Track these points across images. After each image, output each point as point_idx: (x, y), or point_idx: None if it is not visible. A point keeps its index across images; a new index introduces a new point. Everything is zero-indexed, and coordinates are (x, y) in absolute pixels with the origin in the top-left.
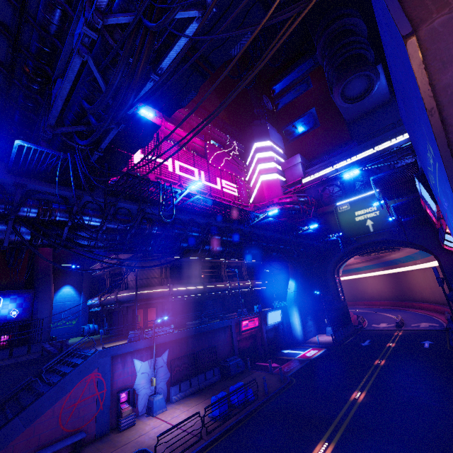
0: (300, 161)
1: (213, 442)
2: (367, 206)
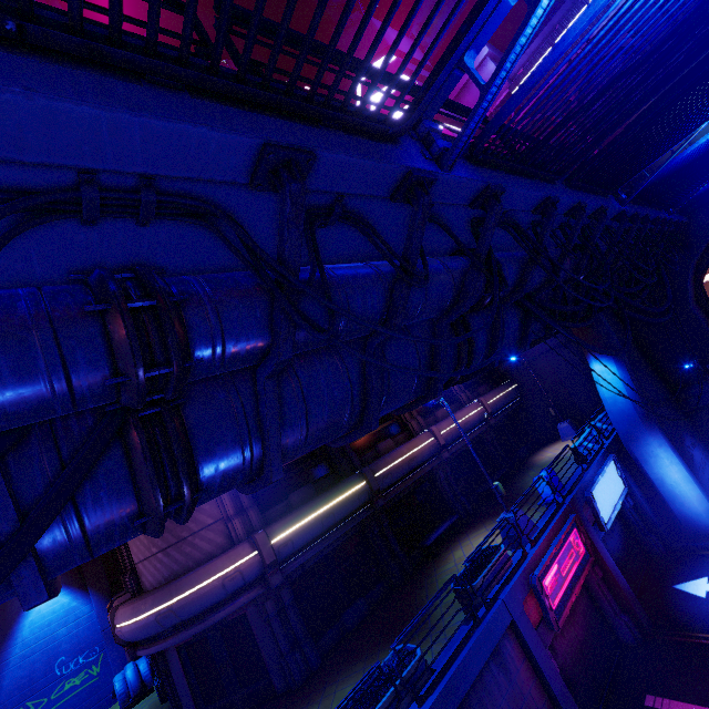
0: (486, 52)
1: None
2: None
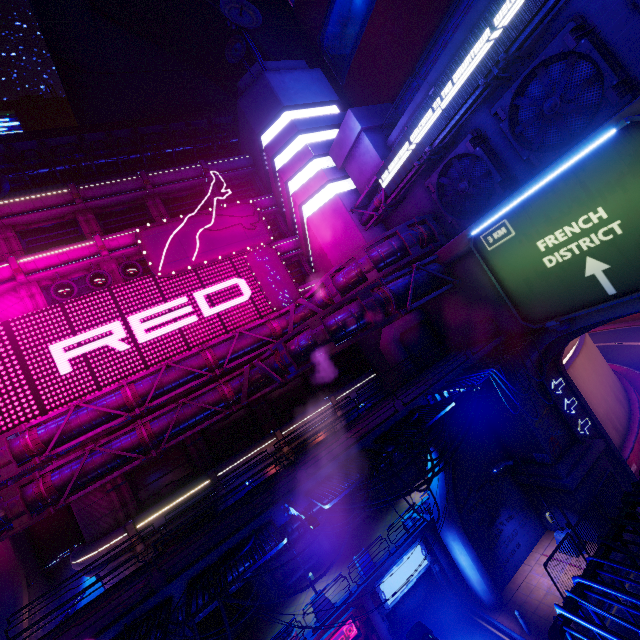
0: (360, 129)
1: None
2: (570, 212)
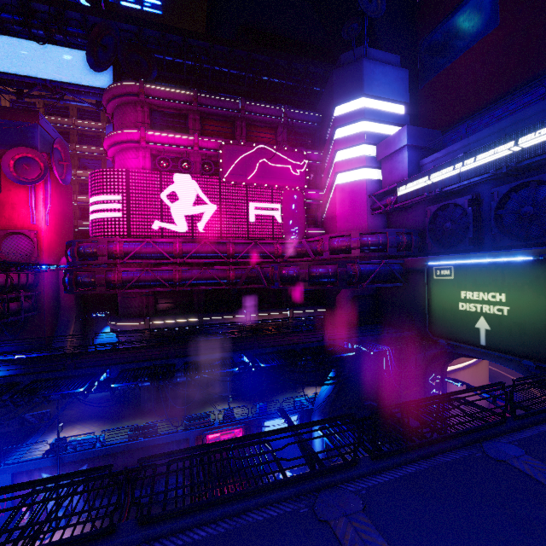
0: (405, 144)
1: None
2: (488, 286)
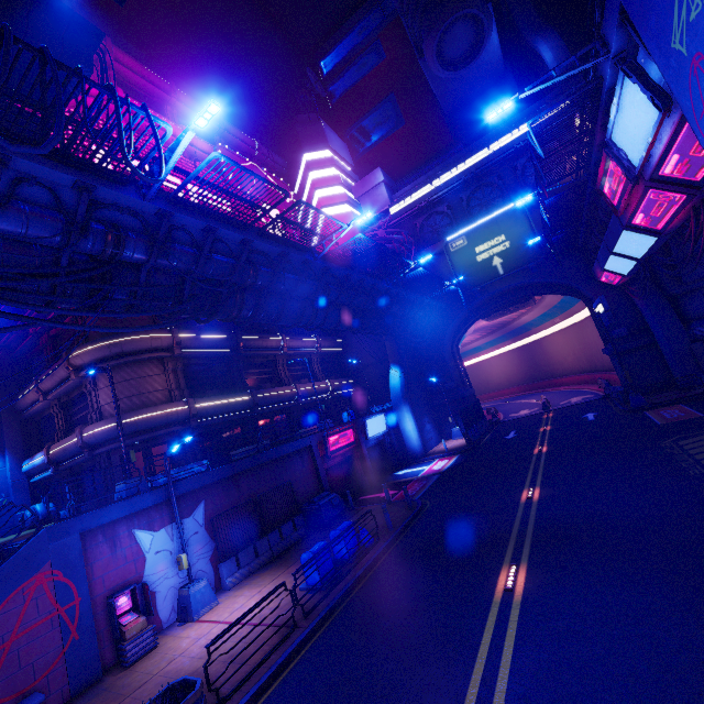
0: (383, 180)
1: (319, 625)
2: (492, 236)
